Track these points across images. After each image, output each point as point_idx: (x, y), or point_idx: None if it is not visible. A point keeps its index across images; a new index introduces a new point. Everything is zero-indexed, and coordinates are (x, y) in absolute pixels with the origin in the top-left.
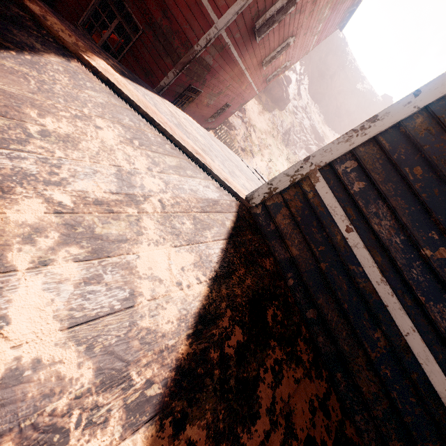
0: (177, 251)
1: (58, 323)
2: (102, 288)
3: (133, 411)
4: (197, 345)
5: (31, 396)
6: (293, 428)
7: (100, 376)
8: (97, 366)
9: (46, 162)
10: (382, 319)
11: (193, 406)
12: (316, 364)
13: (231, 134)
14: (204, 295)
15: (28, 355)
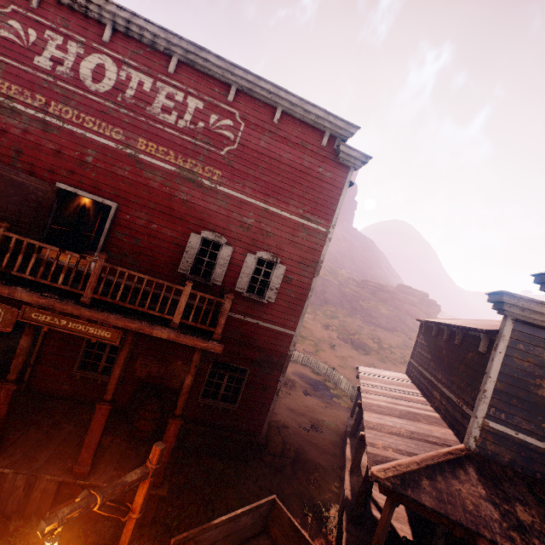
0: (516, 506)
1: None
2: (540, 538)
3: None
4: None
5: None
6: None
7: None
8: None
9: (490, 519)
10: None
11: None
12: None
13: None
14: (536, 512)
15: None
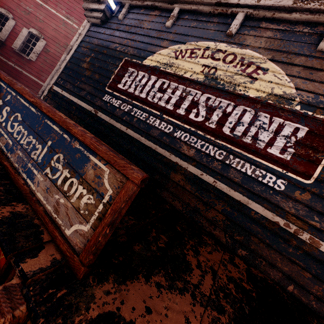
0: None
1: None
2: None
3: None
4: None
5: None
6: None
7: None
8: None
9: None
10: (73, 103)
11: None
12: None
13: None
14: None
15: None
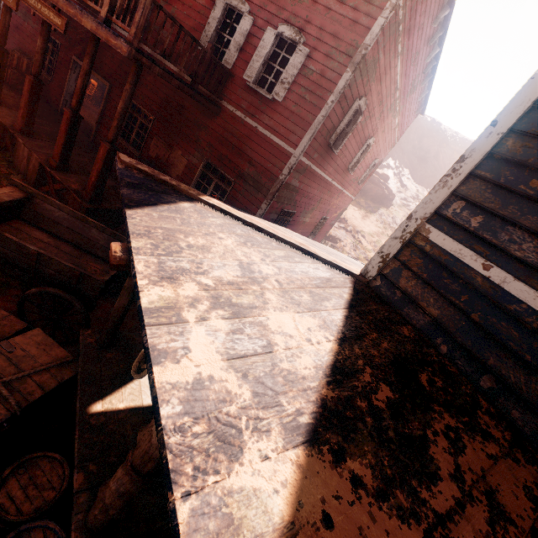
0: (300, 316)
1: (220, 355)
2: (245, 337)
3: (290, 430)
4: (340, 391)
5: (212, 398)
6: (502, 511)
7: (257, 397)
8: (253, 390)
9: (193, 261)
10: None
11: (349, 443)
12: (522, 447)
13: (337, 246)
14: (336, 352)
15: (205, 372)
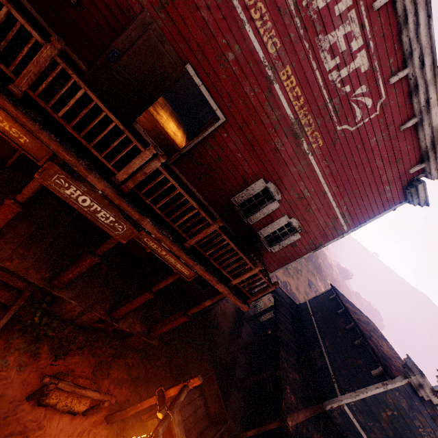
0: None
1: None
2: None
3: None
4: None
5: None
6: None
7: None
8: None
9: None
10: (360, 436)
11: None
12: None
13: None
14: None
15: None
